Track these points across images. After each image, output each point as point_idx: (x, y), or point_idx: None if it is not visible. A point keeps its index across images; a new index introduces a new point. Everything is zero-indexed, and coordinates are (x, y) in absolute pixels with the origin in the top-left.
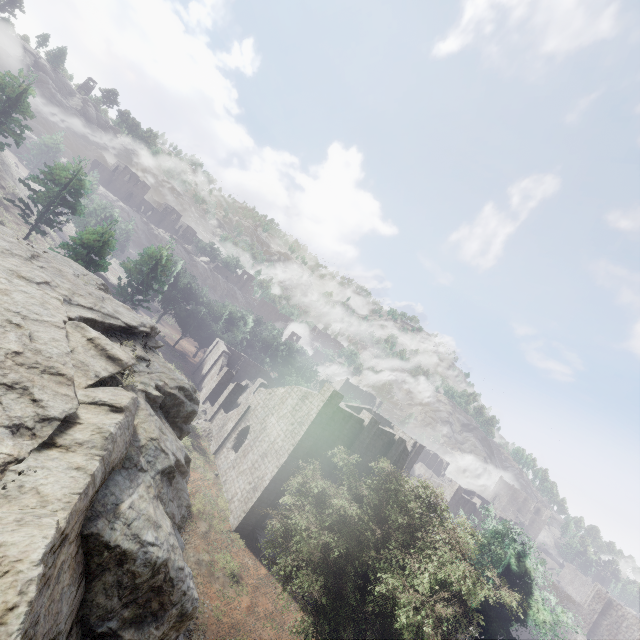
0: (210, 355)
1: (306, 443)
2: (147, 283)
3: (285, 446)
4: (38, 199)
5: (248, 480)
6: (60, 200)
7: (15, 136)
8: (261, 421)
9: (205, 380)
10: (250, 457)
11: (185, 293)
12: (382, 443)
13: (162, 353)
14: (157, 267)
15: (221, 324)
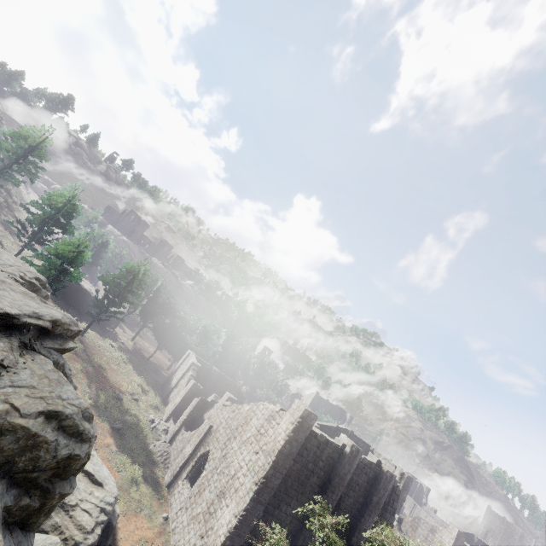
0: (180, 367)
1: (272, 481)
2: (121, 294)
3: (246, 484)
4: (33, 220)
5: (200, 531)
6: (52, 220)
7: (30, 174)
8: (222, 446)
9: (172, 394)
10: (206, 496)
11: (164, 307)
12: (367, 479)
13: (134, 365)
14: (132, 279)
15: (194, 336)
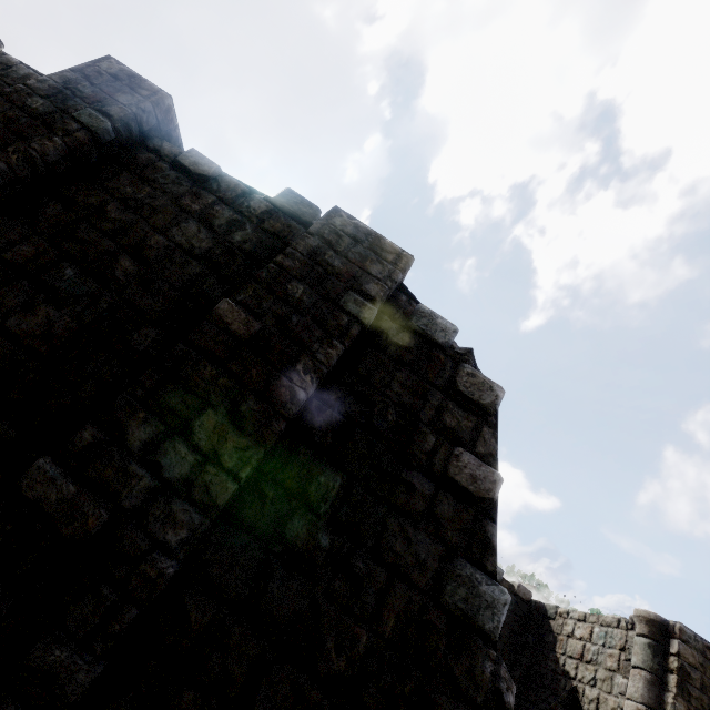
0: None
1: None
2: None
3: None
4: None
5: None
6: None
7: None
8: None
9: None
10: None
11: None
12: (211, 246)
13: None
14: None
15: None
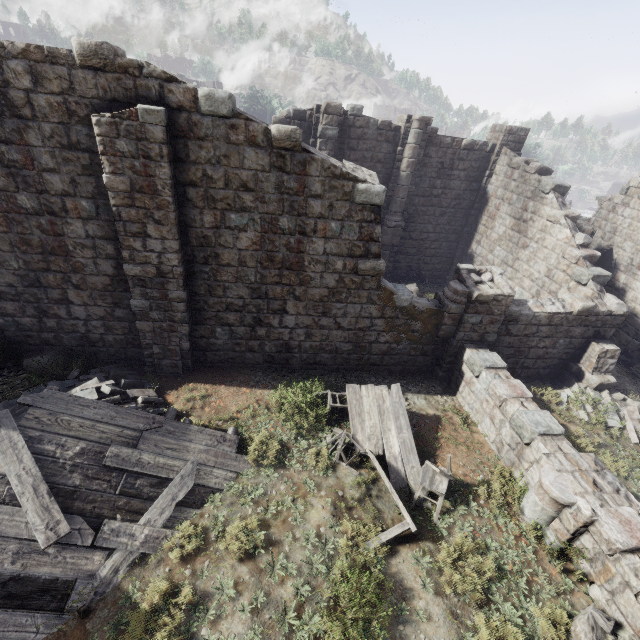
0: None
1: None
2: None
3: None
4: None
5: None
6: None
7: None
8: None
9: None
10: None
11: None
12: None
13: None
14: None
15: None
